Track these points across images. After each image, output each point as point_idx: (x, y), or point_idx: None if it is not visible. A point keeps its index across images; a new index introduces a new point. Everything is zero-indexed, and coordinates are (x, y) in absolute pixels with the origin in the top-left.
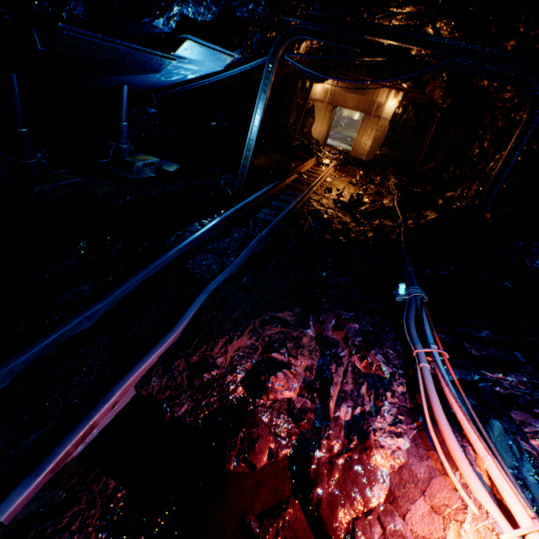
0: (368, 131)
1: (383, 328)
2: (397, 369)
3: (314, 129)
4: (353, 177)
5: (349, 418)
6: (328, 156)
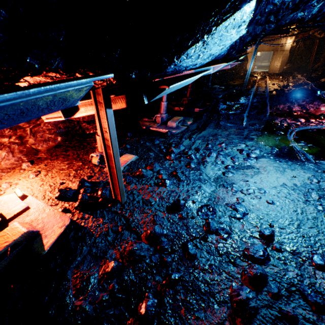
0: (277, 59)
1: (315, 99)
2: (321, 103)
3: (247, 66)
4: (278, 79)
5: (313, 110)
6: (260, 75)
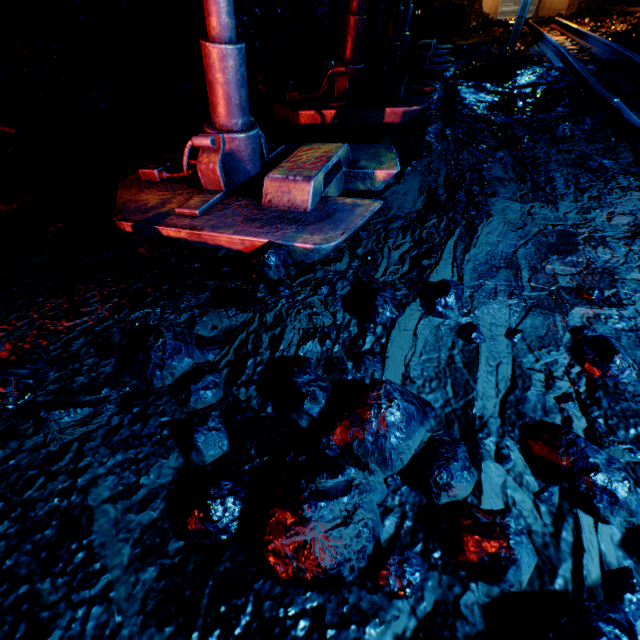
0: None
1: None
2: None
3: (485, 1)
4: (585, 25)
5: None
6: None
